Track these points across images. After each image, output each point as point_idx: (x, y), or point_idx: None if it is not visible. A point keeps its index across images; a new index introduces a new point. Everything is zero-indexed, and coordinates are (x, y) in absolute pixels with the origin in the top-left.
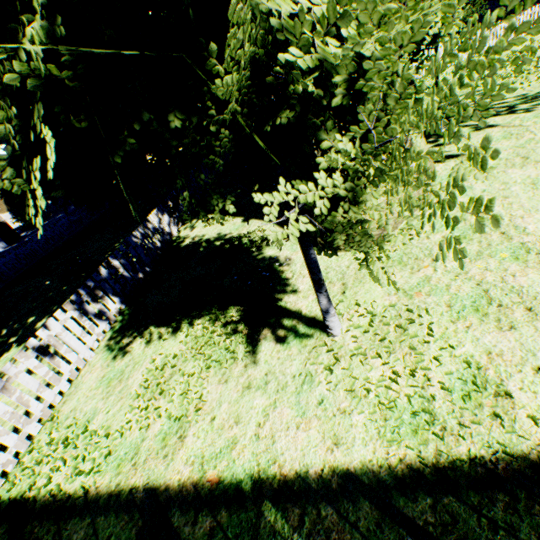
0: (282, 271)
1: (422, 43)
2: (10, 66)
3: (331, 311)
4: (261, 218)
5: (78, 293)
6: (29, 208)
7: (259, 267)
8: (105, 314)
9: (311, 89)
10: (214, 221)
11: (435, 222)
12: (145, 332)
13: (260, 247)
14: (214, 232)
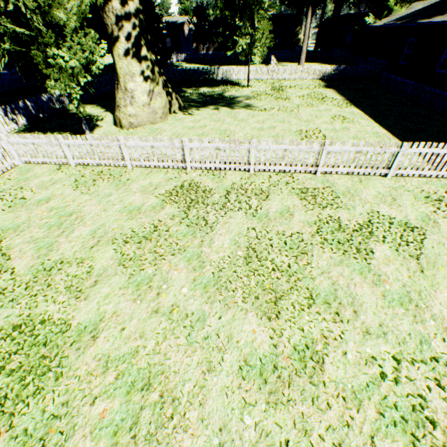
0: (96, 128)
1: (91, 67)
2: (3, 45)
3: (87, 132)
4: (111, 113)
5: (7, 116)
6: (0, 67)
7: (91, 126)
8: (17, 122)
9: (64, 66)
10: (94, 108)
11: (151, 128)
12: (33, 132)
13: (98, 121)
14: (89, 112)
